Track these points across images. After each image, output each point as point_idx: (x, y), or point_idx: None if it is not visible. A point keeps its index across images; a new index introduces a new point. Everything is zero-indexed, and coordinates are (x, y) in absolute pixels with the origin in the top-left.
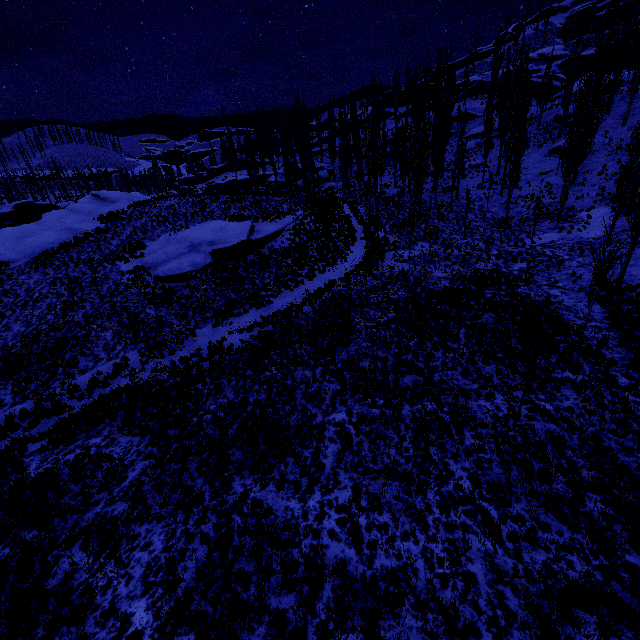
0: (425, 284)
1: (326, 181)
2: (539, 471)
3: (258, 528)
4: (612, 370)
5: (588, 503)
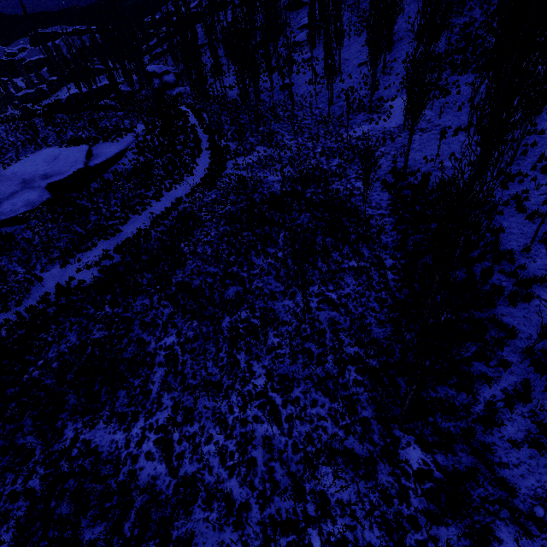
0: (261, 190)
1: (175, 86)
2: (318, 355)
3: (82, 469)
4: (384, 254)
5: (347, 375)
